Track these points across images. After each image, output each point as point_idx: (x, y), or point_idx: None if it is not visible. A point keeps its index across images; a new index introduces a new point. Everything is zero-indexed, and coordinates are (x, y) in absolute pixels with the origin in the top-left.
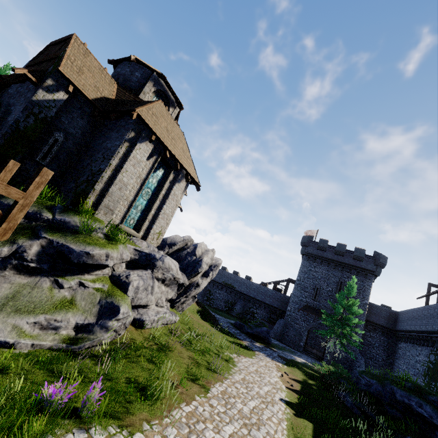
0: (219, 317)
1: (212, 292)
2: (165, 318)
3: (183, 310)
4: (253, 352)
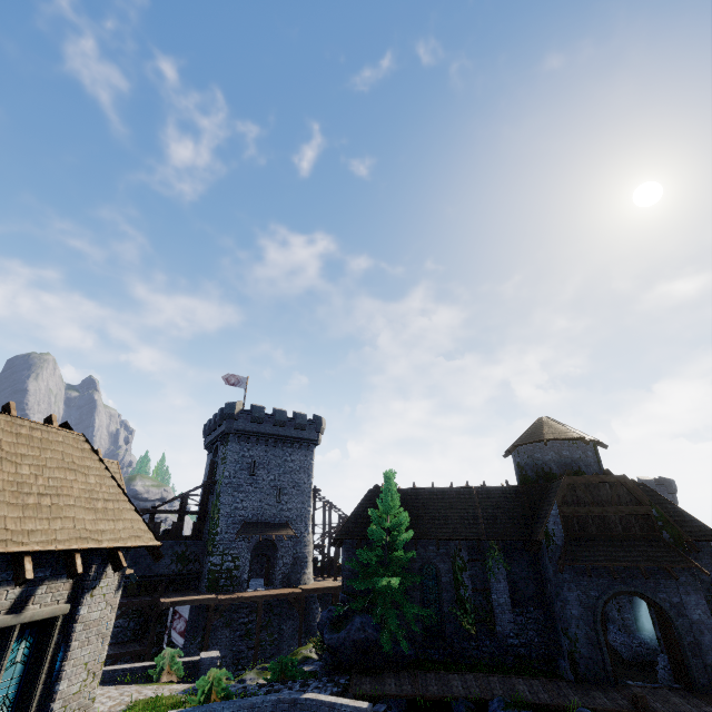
0: None
1: None
2: None
3: None
4: None
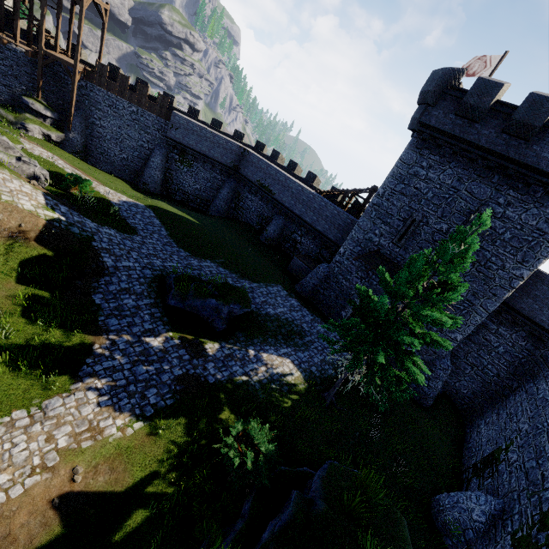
0: (129, 264)
1: (242, 197)
2: None
3: None
4: (70, 382)
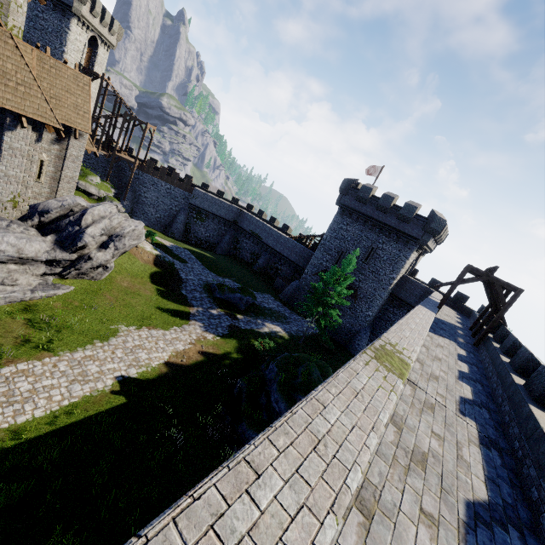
0: (192, 278)
1: (239, 241)
2: (13, 297)
3: (96, 279)
4: (187, 321)
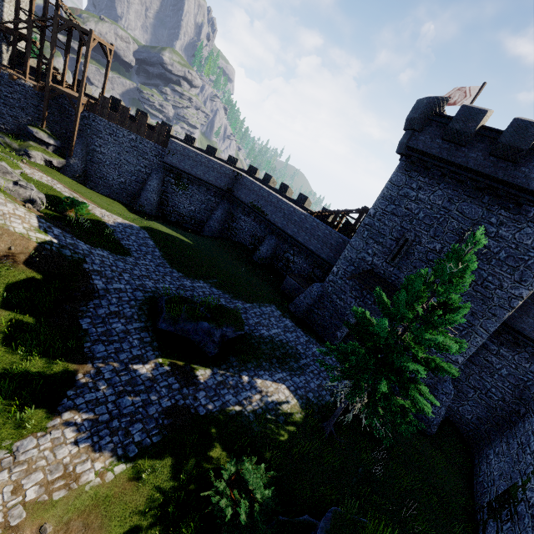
0: (120, 286)
1: (235, 218)
2: None
3: None
4: (47, 418)
